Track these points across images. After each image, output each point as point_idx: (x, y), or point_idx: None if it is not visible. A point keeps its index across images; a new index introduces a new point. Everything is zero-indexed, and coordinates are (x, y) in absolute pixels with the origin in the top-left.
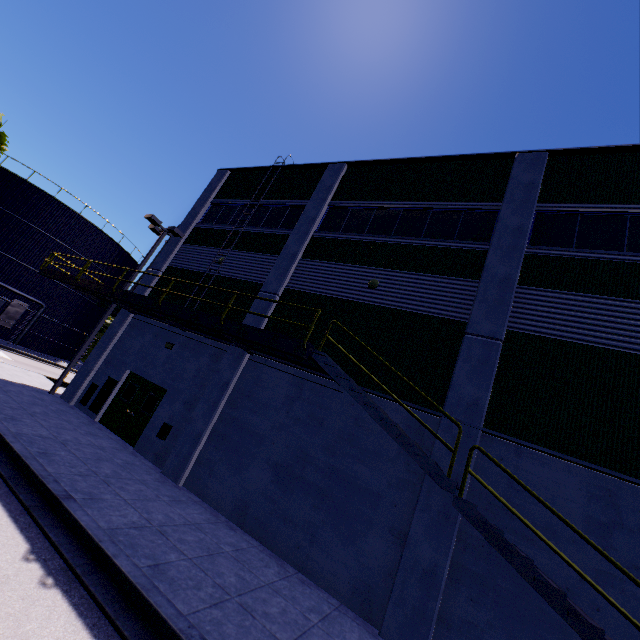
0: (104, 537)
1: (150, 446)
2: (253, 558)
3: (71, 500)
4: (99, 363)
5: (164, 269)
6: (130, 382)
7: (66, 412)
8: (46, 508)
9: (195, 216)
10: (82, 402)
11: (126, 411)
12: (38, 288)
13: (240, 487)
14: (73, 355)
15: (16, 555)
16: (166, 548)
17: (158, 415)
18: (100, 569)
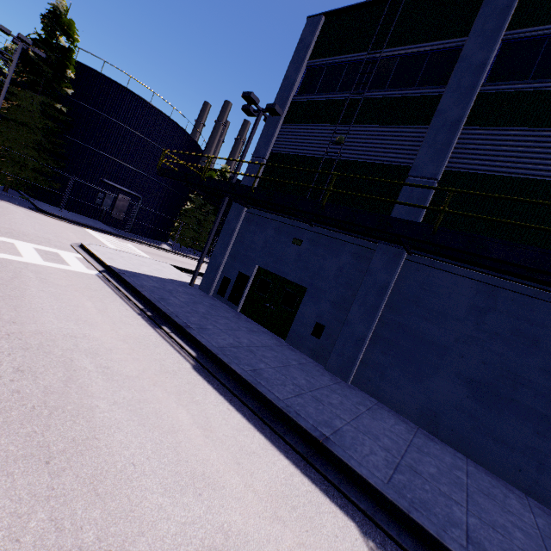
0: (402, 501)
1: (302, 341)
2: (486, 485)
3: (331, 442)
4: (225, 258)
5: (267, 156)
6: (261, 277)
7: (216, 306)
8: (314, 452)
9: (291, 87)
10: (219, 294)
11: (265, 305)
12: (133, 182)
13: (424, 396)
14: (166, 237)
15: (361, 546)
16: (441, 498)
17: (303, 312)
18: (429, 550)
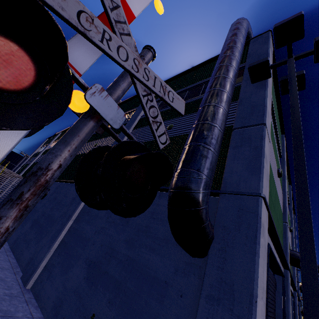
0: None
1: None
2: None
3: None
4: None
5: (22, 165)
6: None
7: None
8: None
9: (35, 151)
10: None
11: None
12: None
13: None
14: None
15: None
16: None
17: None
18: None
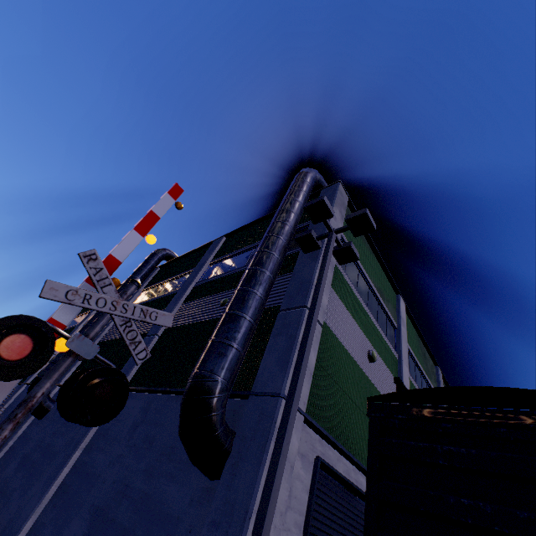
0: None
1: None
2: None
3: None
4: None
5: None
6: None
7: None
8: None
9: None
10: None
11: None
12: None
13: None
14: None
15: None
16: None
17: None
18: None
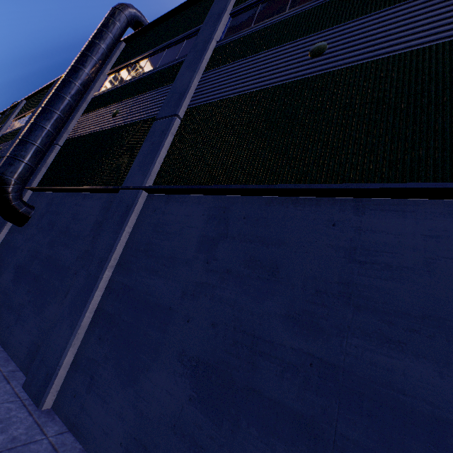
0: None
1: None
2: None
3: None
4: None
5: None
6: None
7: None
8: None
9: None
10: None
11: None
12: None
13: None
14: None
15: None
16: None
17: None
18: None
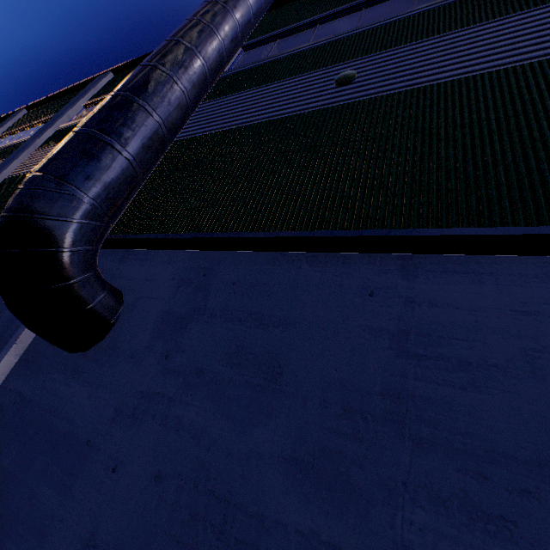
0: None
1: None
2: None
3: None
4: None
5: None
6: None
7: None
8: None
9: None
10: None
11: None
12: None
13: None
14: None
15: None
16: None
17: None
18: None
